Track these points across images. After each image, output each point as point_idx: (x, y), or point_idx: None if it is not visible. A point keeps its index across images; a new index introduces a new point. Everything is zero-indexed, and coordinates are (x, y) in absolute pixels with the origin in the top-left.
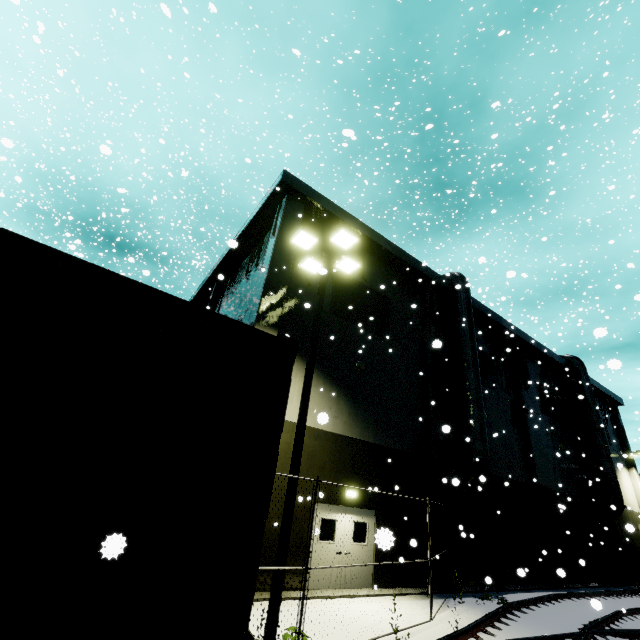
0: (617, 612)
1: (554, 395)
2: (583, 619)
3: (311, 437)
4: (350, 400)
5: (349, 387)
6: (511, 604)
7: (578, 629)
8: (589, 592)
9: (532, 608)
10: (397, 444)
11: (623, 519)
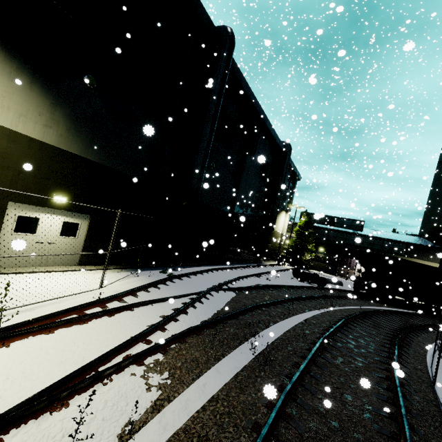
0: (238, 277)
1: (267, 165)
2: (216, 282)
3: (4, 138)
4: (72, 114)
5: (72, 100)
6: (175, 276)
7: (206, 289)
8: (235, 267)
9: (191, 277)
10: (126, 169)
11: (272, 235)
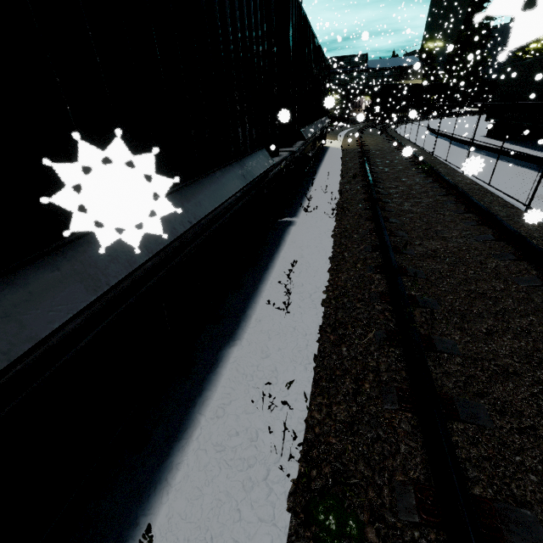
0: None
1: None
2: None
3: None
4: None
5: None
6: None
7: None
8: None
9: None
10: None
11: None
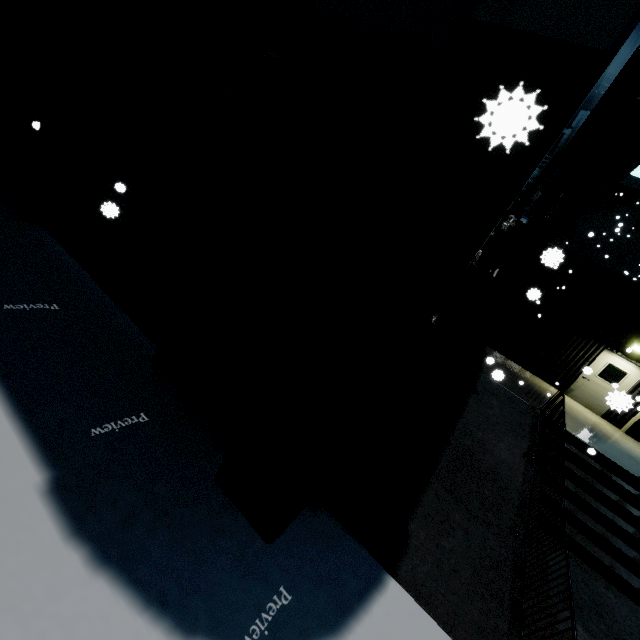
0: None
1: None
2: None
3: None
4: None
5: None
6: None
7: None
8: None
9: None
10: None
11: None
